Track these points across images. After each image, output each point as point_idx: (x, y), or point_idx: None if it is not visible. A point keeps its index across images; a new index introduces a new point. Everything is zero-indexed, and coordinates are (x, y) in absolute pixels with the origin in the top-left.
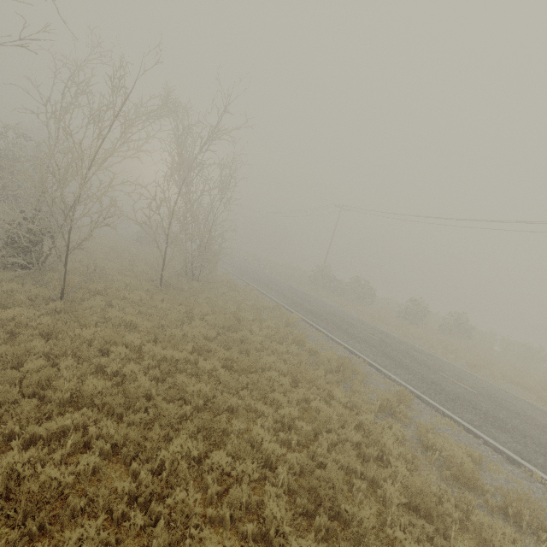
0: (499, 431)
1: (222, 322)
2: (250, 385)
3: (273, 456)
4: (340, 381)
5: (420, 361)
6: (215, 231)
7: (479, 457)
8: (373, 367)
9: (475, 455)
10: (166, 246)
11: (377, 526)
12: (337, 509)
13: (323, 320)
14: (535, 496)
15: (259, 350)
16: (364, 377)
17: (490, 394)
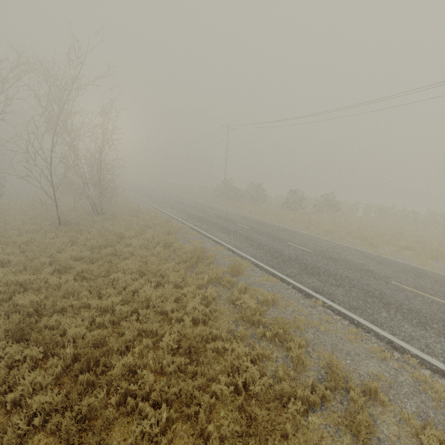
0: (310, 276)
1: (99, 243)
2: (89, 287)
3: (77, 337)
4: (190, 267)
5: (276, 237)
6: (107, 170)
7: (274, 299)
8: (230, 251)
9: (269, 298)
10: (53, 192)
11: (121, 371)
12: (107, 365)
13: (207, 223)
14: (311, 317)
15: (129, 258)
16: (216, 260)
17: (323, 250)
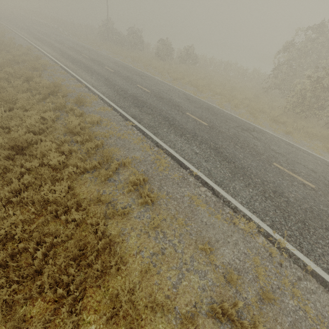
0: (136, 108)
1: None
2: None
3: None
4: (44, 98)
5: (131, 80)
6: None
7: (99, 120)
8: (87, 88)
9: (94, 119)
10: None
11: None
12: None
13: (78, 64)
14: (120, 131)
15: None
16: (72, 94)
17: (159, 91)
